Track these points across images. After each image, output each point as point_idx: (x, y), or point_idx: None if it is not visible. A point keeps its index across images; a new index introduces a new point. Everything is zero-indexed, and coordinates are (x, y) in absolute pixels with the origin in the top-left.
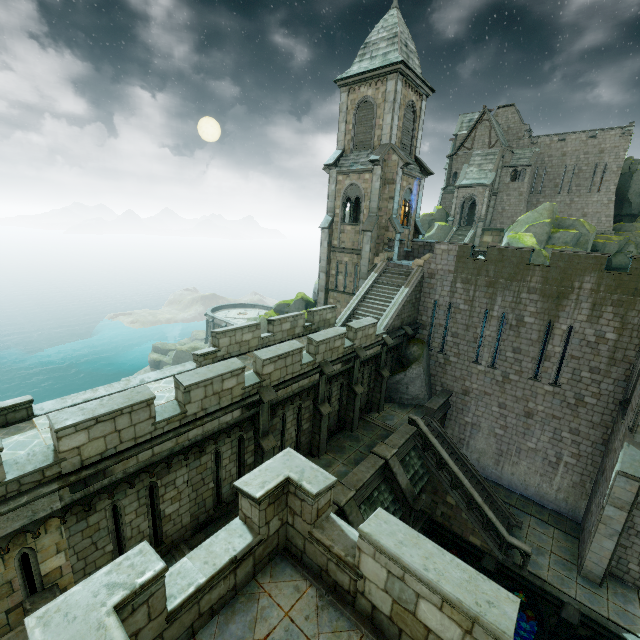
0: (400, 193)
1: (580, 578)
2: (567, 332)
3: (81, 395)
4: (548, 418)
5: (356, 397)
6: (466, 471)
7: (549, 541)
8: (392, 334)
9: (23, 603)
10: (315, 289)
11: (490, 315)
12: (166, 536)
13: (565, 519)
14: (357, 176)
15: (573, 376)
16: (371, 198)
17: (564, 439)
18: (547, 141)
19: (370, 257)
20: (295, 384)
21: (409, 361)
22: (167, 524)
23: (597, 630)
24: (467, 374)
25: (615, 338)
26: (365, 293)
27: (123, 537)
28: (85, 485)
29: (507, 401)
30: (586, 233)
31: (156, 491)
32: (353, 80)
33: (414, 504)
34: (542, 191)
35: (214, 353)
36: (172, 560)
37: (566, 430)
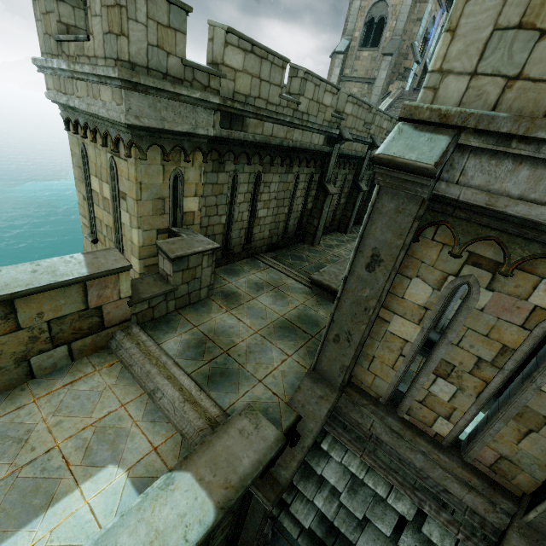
0: (427, 17)
1: None
2: None
3: None
4: None
5: None
6: None
7: None
8: None
9: (170, 228)
10: None
11: None
12: (253, 239)
13: None
14: None
15: None
16: (399, 17)
17: None
18: None
19: (384, 86)
20: (354, 145)
21: None
22: (256, 227)
23: None
24: None
25: None
26: None
27: (232, 217)
28: (230, 125)
29: None
30: None
31: (259, 185)
32: None
33: None
34: None
35: None
36: (257, 260)
37: None
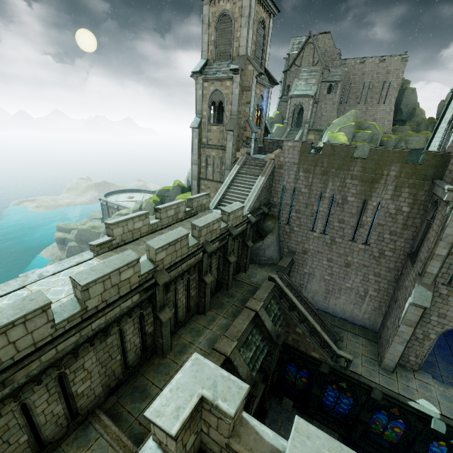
0: (255, 99)
1: (380, 369)
2: (376, 207)
3: None
4: (360, 267)
5: (230, 265)
6: (307, 308)
7: (360, 347)
8: (254, 214)
9: None
10: (188, 177)
11: (323, 196)
12: (81, 409)
13: (368, 331)
14: (220, 83)
15: (378, 238)
16: (232, 103)
17: (370, 280)
18: (352, 63)
19: (233, 152)
20: (184, 264)
21: (265, 232)
22: (81, 400)
23: (392, 401)
24: (306, 239)
25: (408, 210)
26: (231, 181)
27: (37, 425)
28: None
29: (333, 257)
30: (377, 133)
31: (65, 379)
32: None
33: (277, 340)
34: (348, 101)
35: (109, 242)
36: (89, 426)
37: (372, 274)
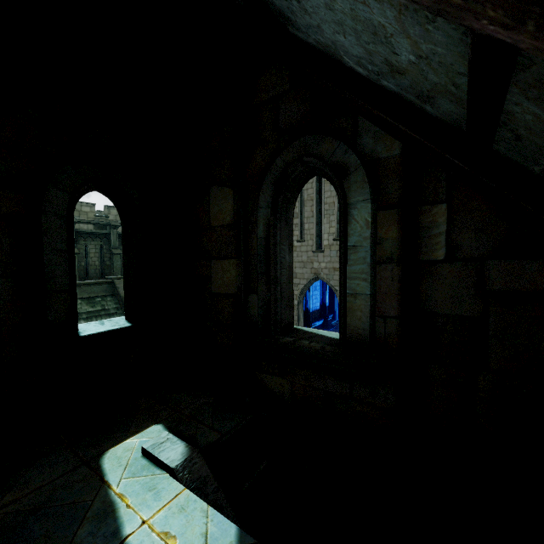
0: None
1: None
2: None
3: None
4: None
5: (114, 256)
6: None
7: None
8: None
9: None
10: None
11: None
12: None
13: None
14: None
15: None
16: None
17: None
18: None
19: None
20: None
21: None
22: None
23: None
24: None
25: None
26: None
27: None
28: None
29: None
30: None
31: None
32: None
33: None
34: None
35: None
36: None
37: None
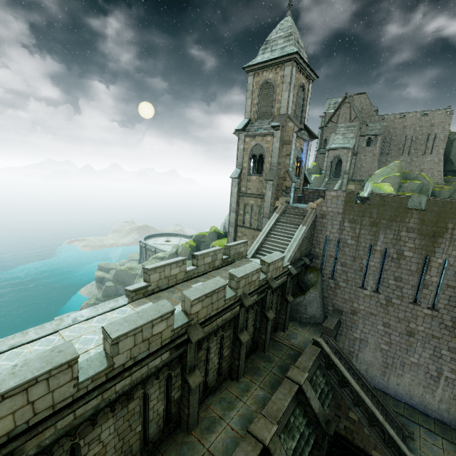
0: (294, 151)
1: None
2: (443, 265)
3: (9, 340)
4: (428, 337)
5: (268, 322)
6: (361, 384)
7: (441, 453)
8: (294, 265)
9: None
10: (225, 224)
11: (374, 249)
12: None
13: (449, 428)
14: (261, 138)
15: (449, 302)
16: (272, 155)
17: (444, 356)
18: (392, 118)
19: (271, 201)
20: (219, 318)
21: (307, 286)
22: None
23: None
24: (355, 297)
25: None
26: (269, 230)
27: None
28: None
29: (391, 321)
30: (427, 183)
31: (78, 452)
32: (258, 67)
33: (327, 428)
34: (389, 153)
35: (145, 288)
36: None
37: (445, 348)
